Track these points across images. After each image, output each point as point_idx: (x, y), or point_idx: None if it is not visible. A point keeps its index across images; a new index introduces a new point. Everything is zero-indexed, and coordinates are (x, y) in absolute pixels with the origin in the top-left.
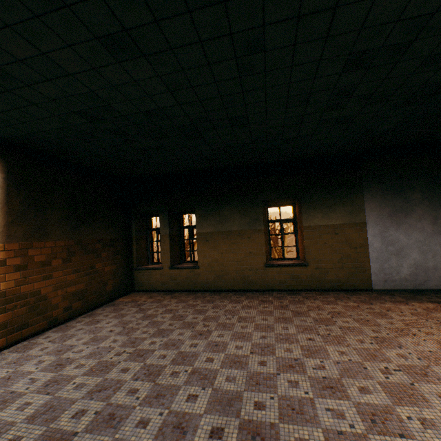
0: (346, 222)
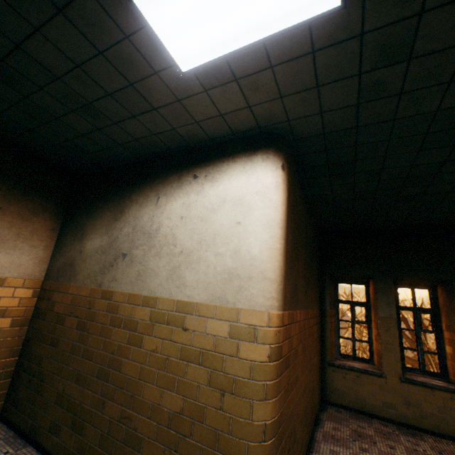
0: None
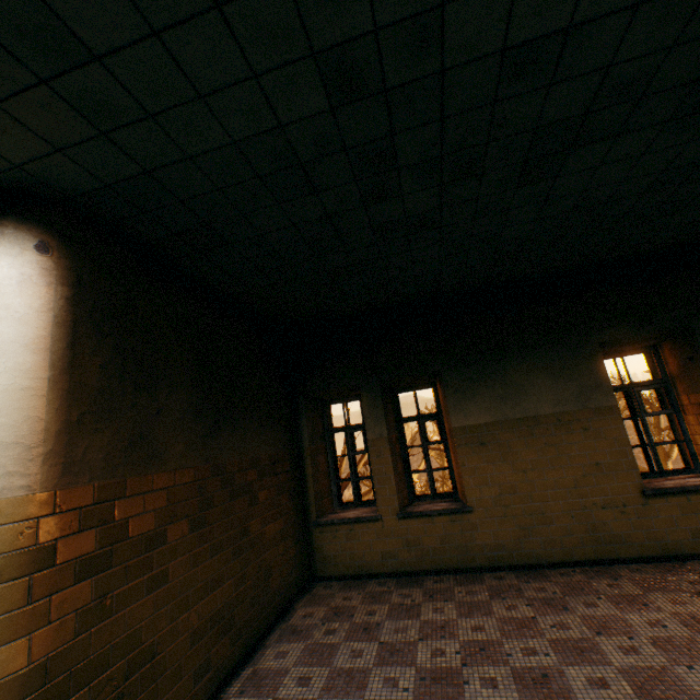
0: None
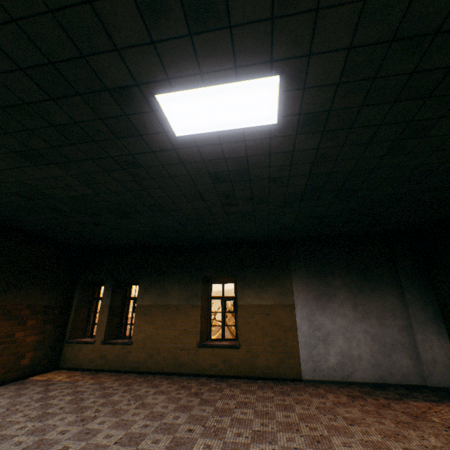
0: (276, 303)
